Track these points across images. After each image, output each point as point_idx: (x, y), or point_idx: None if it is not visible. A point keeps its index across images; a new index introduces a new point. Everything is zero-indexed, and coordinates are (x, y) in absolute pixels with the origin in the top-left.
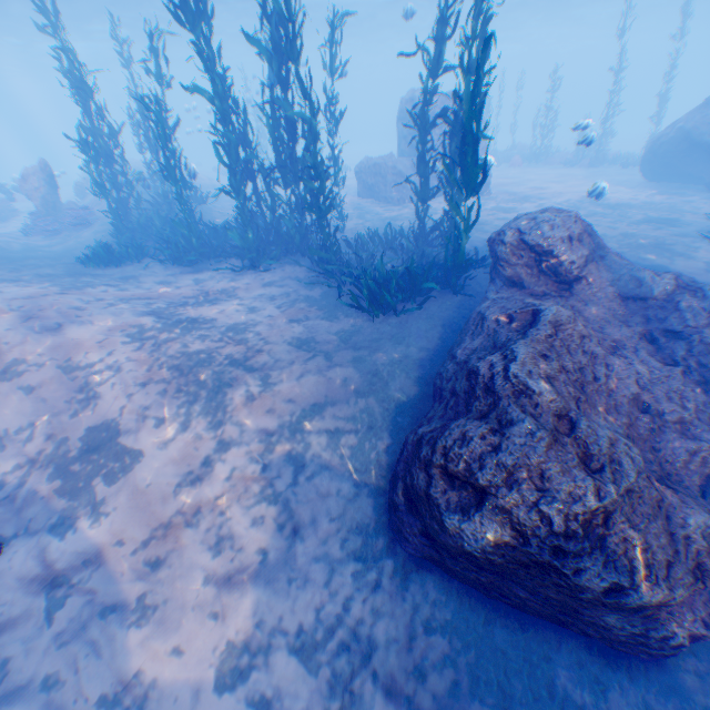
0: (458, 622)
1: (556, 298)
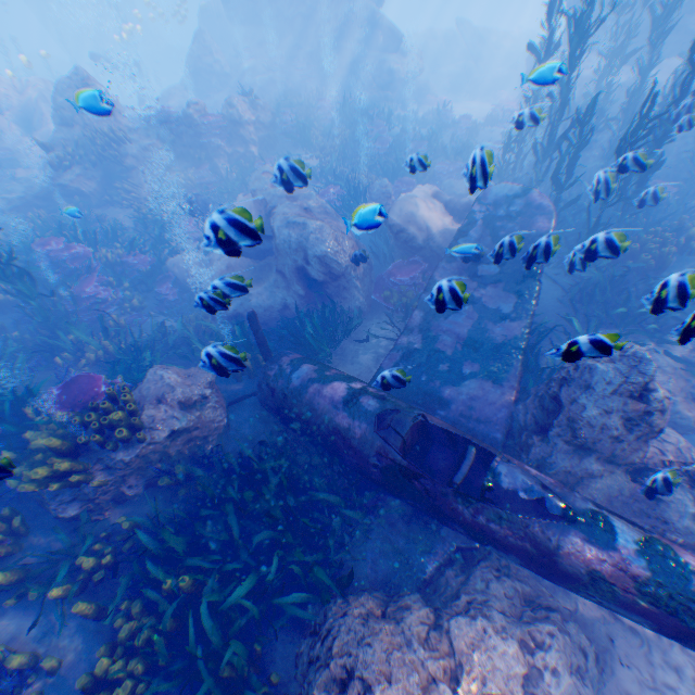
0: None
1: None
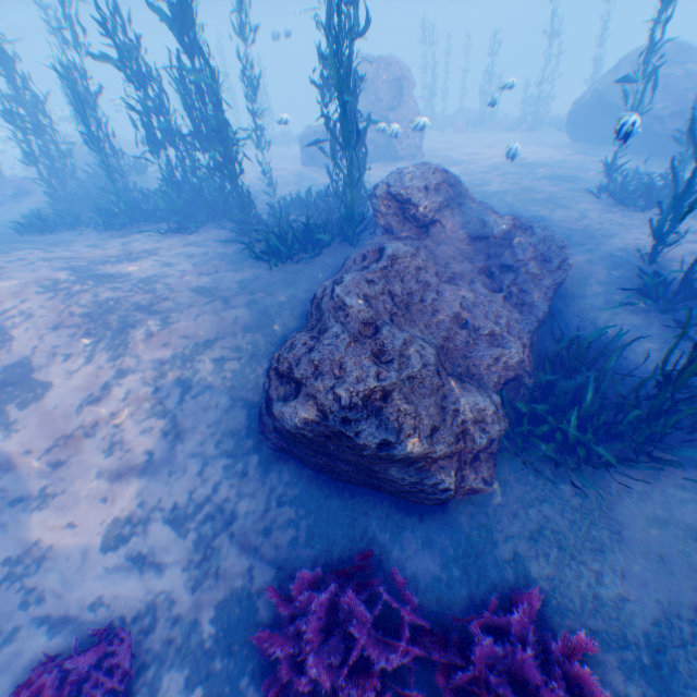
0: (303, 495)
1: (415, 241)
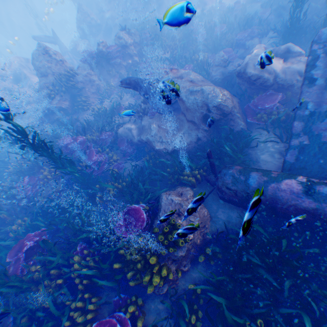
0: None
1: None
